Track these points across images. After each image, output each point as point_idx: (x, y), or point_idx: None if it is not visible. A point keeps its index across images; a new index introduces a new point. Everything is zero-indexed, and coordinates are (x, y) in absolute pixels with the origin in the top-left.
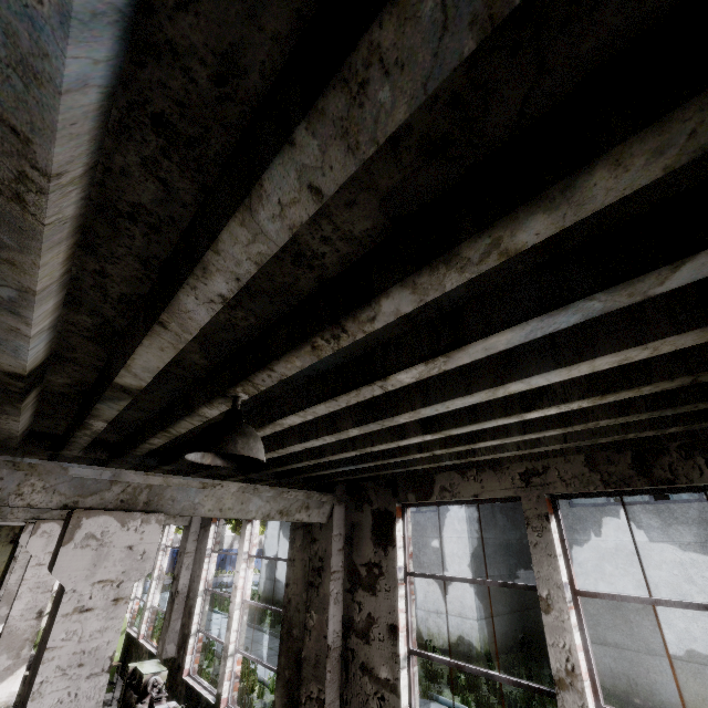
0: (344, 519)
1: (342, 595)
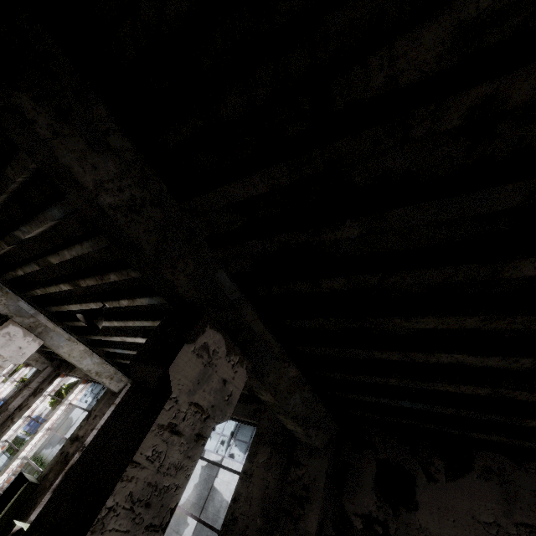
0: (49, 373)
1: (27, 397)
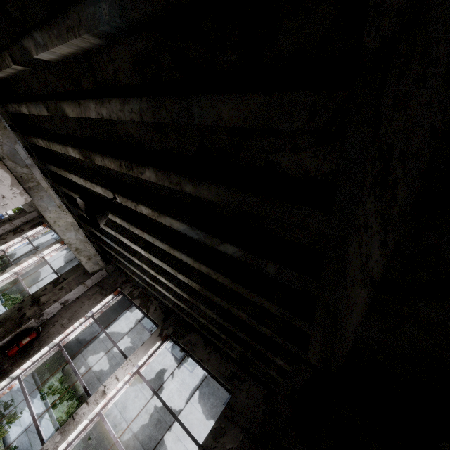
0: (34, 217)
1: (7, 230)
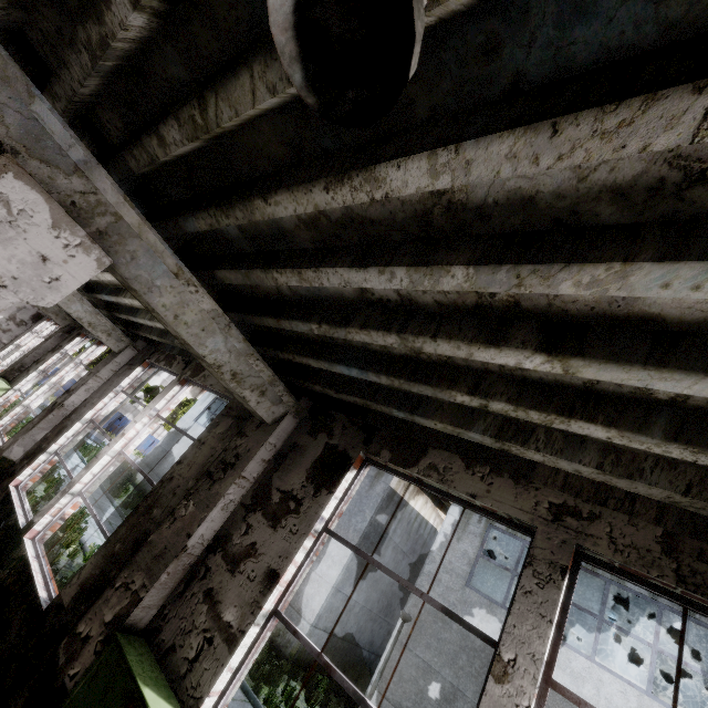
0: (289, 434)
1: (235, 506)
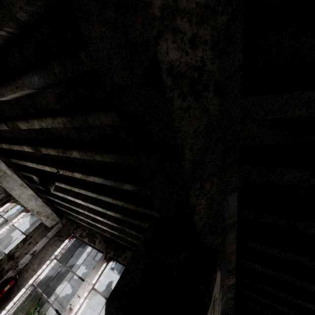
0: (2, 198)
1: None
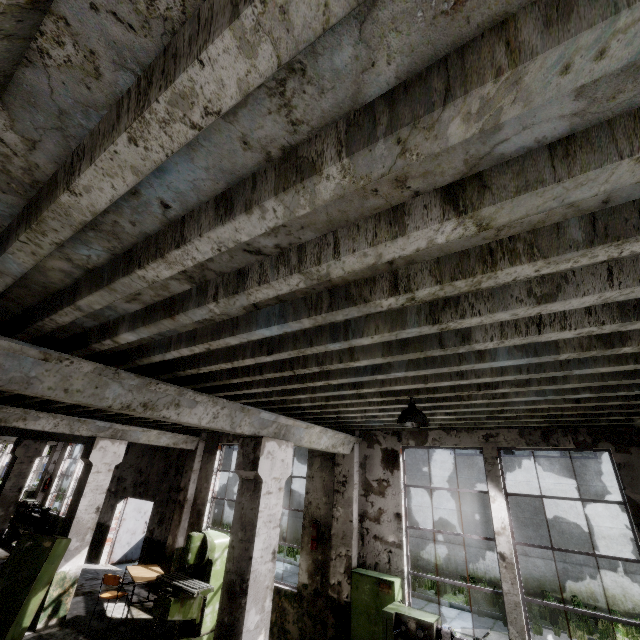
0: None
1: None
